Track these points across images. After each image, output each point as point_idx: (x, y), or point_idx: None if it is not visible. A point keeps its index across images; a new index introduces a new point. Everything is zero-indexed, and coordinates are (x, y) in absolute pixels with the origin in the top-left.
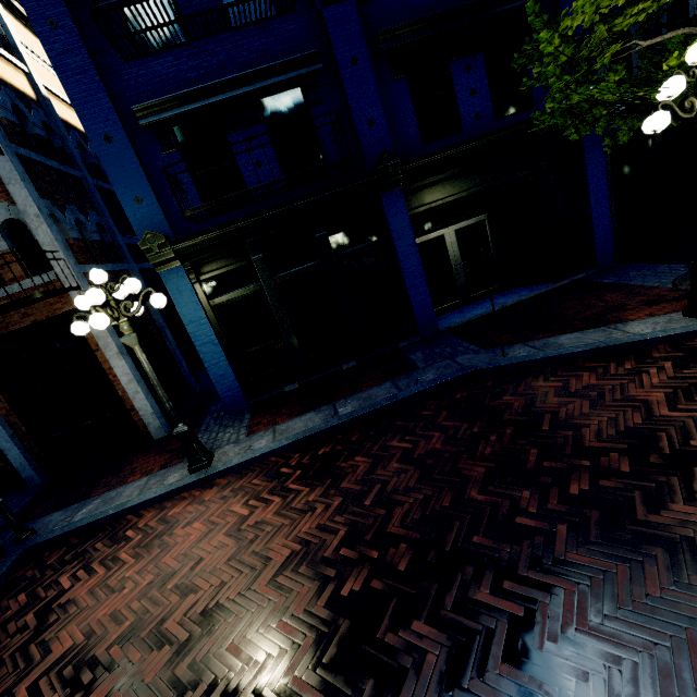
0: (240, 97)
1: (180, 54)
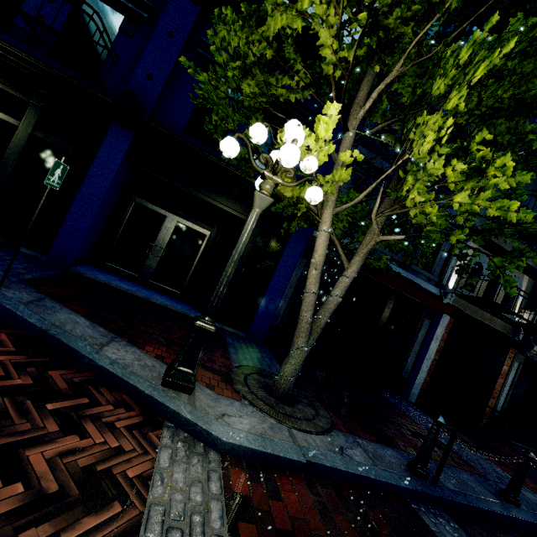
0: None
1: None
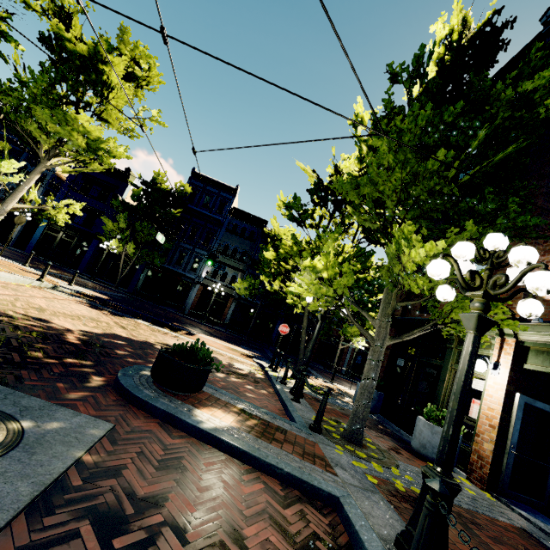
0: (86, 208)
1: (84, 197)
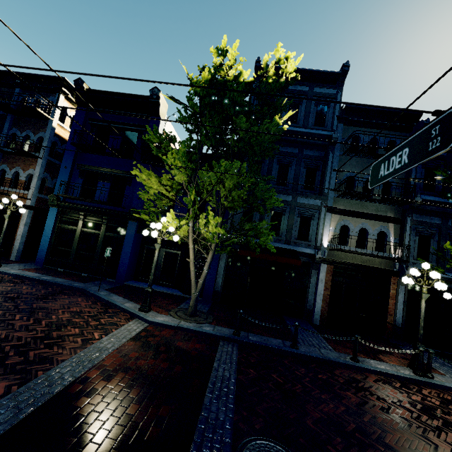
0: (107, 173)
1: (100, 157)
